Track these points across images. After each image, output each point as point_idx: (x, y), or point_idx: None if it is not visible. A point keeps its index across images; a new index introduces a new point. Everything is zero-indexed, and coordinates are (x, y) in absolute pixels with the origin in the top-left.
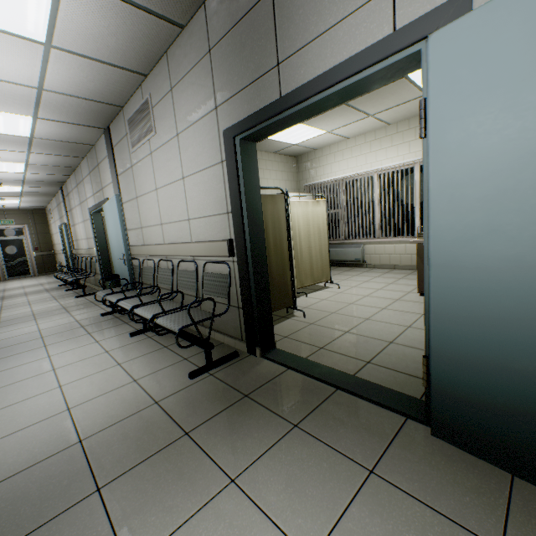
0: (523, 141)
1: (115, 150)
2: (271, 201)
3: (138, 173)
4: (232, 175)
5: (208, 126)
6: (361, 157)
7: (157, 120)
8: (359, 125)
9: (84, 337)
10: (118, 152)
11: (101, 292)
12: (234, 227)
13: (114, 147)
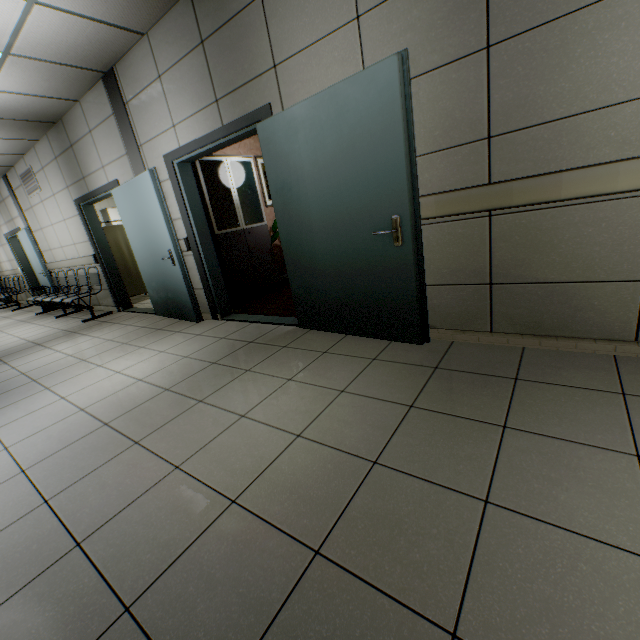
0: (132, 226)
1: (16, 193)
2: None
3: (38, 213)
4: (84, 223)
5: (68, 195)
6: None
7: (40, 183)
8: None
9: (26, 324)
10: (19, 195)
11: (32, 298)
12: (94, 248)
13: (15, 191)
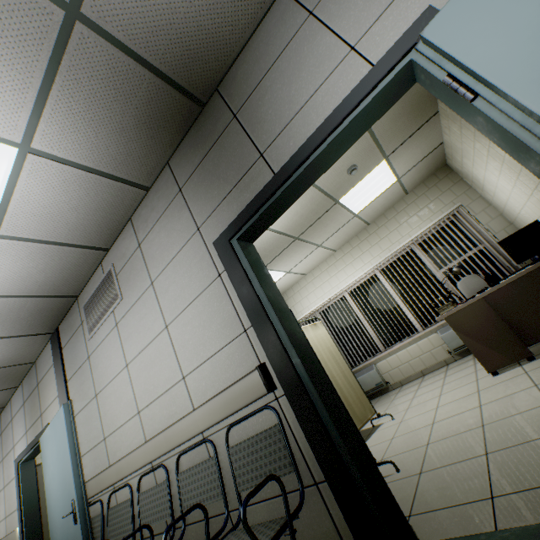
0: None
1: (64, 351)
2: None
3: (98, 360)
4: (238, 279)
5: (192, 251)
6: (324, 284)
7: (124, 283)
8: (312, 257)
9: None
10: (69, 350)
11: None
12: (263, 342)
13: (63, 348)
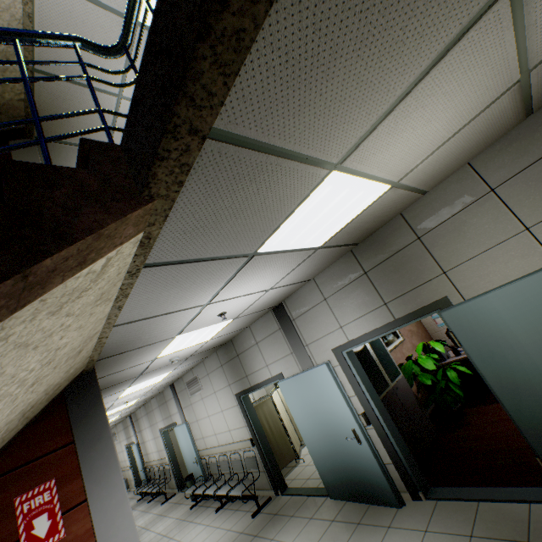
0: (301, 409)
1: (178, 395)
2: (265, 403)
3: (196, 408)
4: (243, 411)
5: (228, 391)
6: None
7: (203, 384)
8: None
9: (189, 524)
10: (181, 396)
11: (189, 490)
12: (251, 432)
13: (178, 393)
